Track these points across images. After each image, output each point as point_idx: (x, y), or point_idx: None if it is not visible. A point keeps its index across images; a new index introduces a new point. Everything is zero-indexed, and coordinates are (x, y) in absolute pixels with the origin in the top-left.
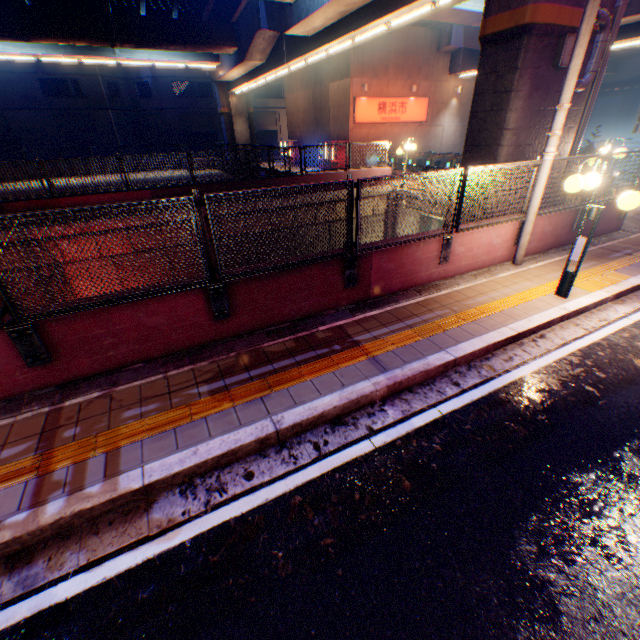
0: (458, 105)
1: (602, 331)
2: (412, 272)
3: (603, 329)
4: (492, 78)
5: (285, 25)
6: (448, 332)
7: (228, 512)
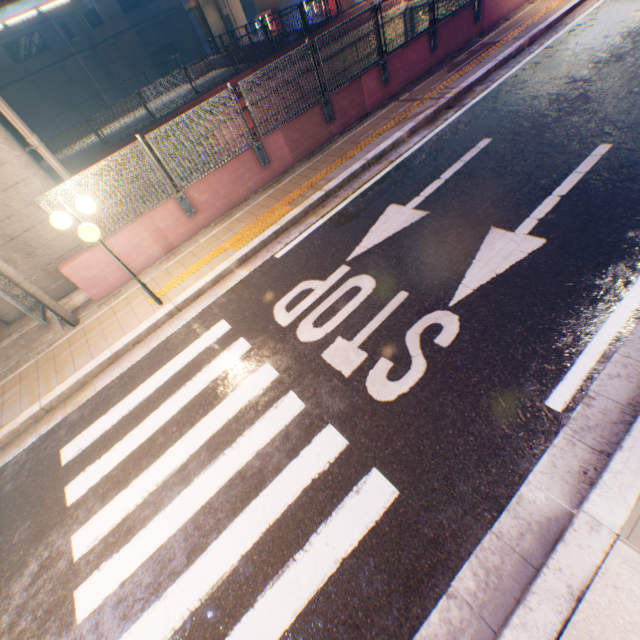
0: None
1: None
2: (500, 10)
3: None
4: None
5: None
6: (538, 21)
7: (501, 80)
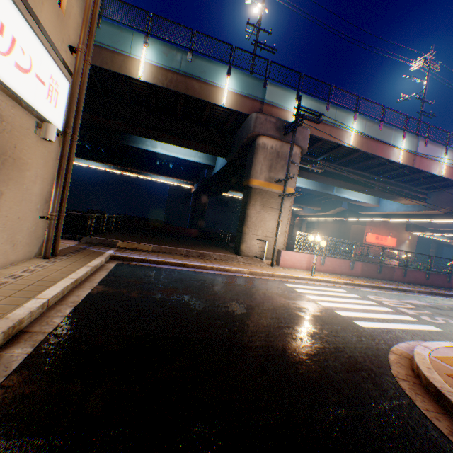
0: (408, 243)
1: None
2: None
3: None
4: None
5: (359, 210)
6: None
7: None
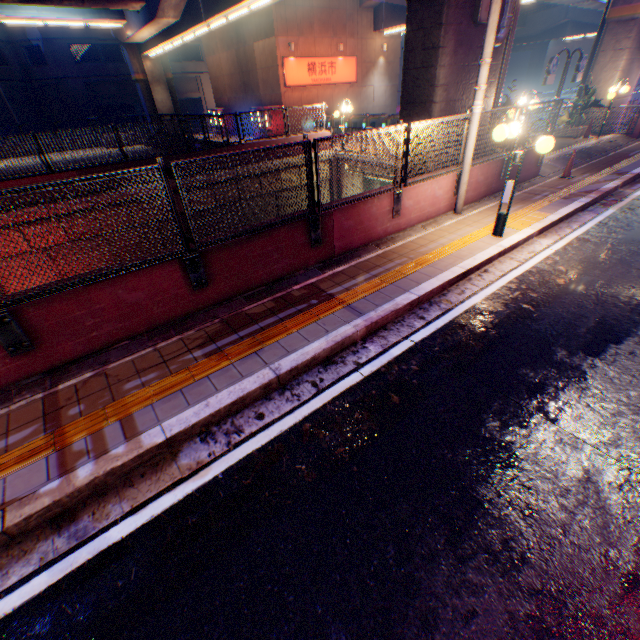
0: (386, 64)
1: (531, 261)
2: (370, 228)
3: (532, 260)
4: (420, 35)
5: None
6: (409, 277)
7: (249, 447)
